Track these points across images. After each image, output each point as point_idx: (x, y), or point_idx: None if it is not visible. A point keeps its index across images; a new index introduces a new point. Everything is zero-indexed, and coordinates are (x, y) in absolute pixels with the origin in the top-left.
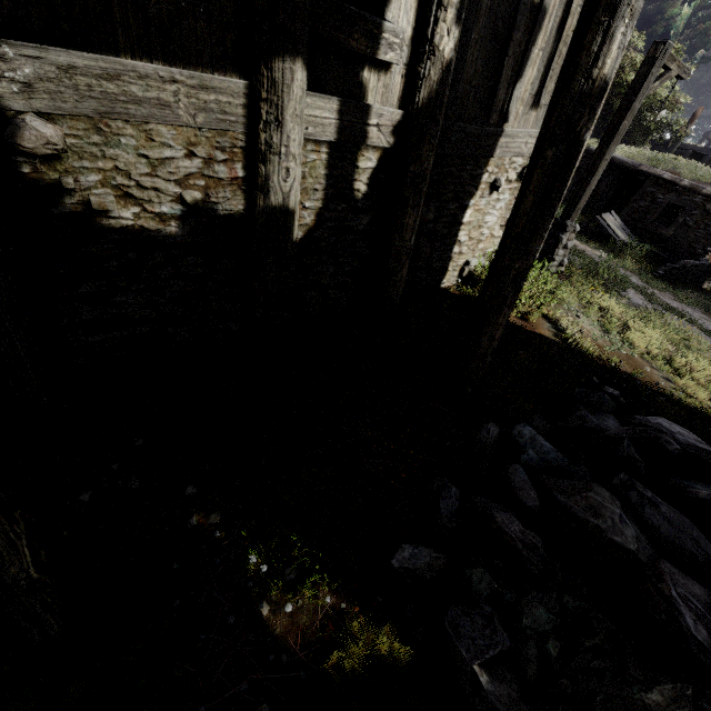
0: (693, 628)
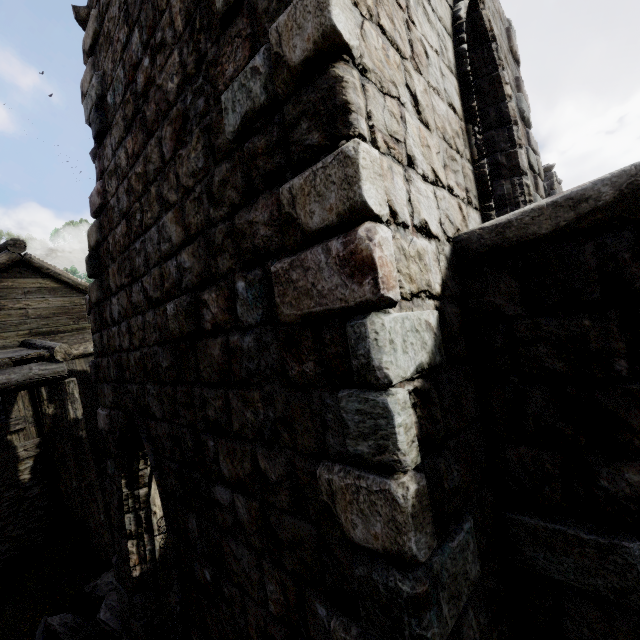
0: (103, 615)
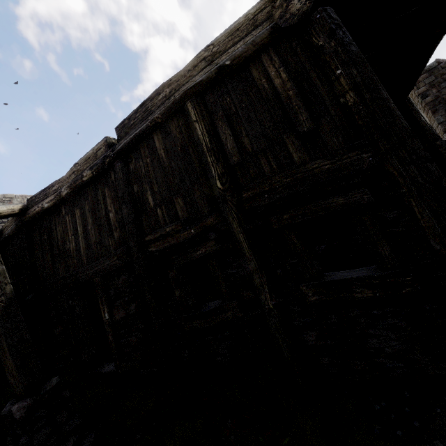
0: None
